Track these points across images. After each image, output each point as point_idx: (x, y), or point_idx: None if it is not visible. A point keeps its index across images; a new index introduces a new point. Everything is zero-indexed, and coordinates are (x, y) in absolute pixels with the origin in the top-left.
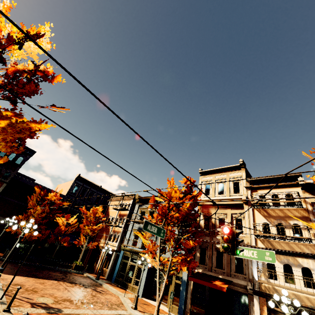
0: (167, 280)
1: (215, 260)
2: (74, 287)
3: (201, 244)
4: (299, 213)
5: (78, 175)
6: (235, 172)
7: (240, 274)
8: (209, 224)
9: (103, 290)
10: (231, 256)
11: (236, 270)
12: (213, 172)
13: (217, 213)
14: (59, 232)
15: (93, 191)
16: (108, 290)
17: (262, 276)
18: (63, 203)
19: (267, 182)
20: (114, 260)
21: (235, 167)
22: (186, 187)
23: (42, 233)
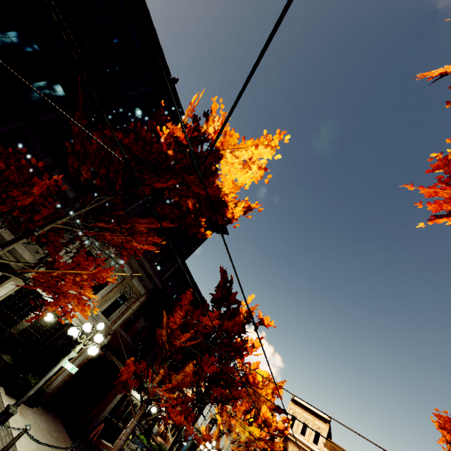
0: None
1: None
2: None
3: None
4: None
5: None
6: (321, 421)
7: None
8: None
9: None
10: None
11: None
12: (303, 406)
13: (294, 450)
14: None
15: None
16: None
17: None
18: None
19: None
20: None
21: (322, 417)
22: (282, 422)
23: None
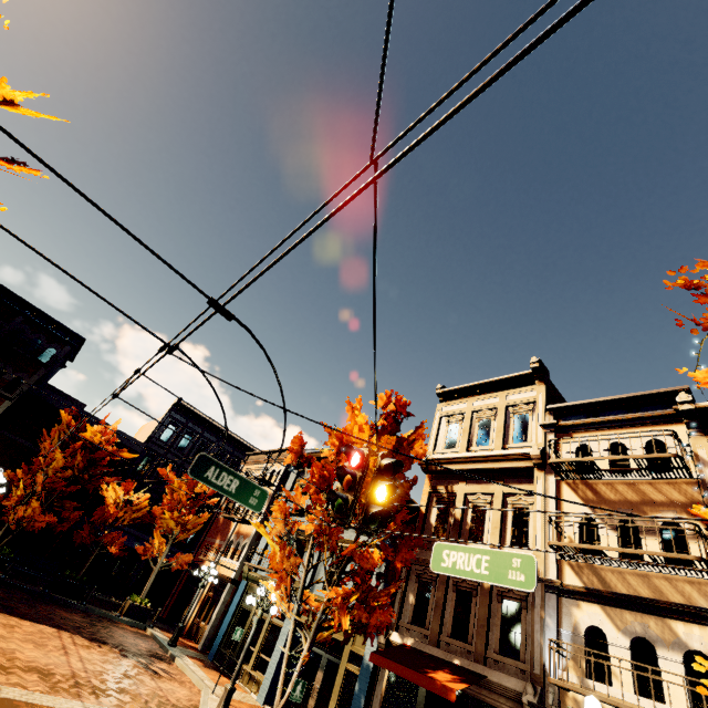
0: (307, 654)
1: (452, 616)
2: (91, 650)
3: (421, 571)
4: (683, 494)
5: (177, 401)
6: (520, 389)
7: (510, 659)
8: (449, 521)
9: (170, 670)
10: (491, 607)
11: (501, 649)
12: (469, 391)
13: (471, 493)
14: (103, 519)
15: (208, 439)
16: (183, 672)
17: (569, 669)
18: (122, 453)
19: (599, 412)
20: (226, 603)
21: (520, 378)
22: (387, 418)
23: (62, 517)
